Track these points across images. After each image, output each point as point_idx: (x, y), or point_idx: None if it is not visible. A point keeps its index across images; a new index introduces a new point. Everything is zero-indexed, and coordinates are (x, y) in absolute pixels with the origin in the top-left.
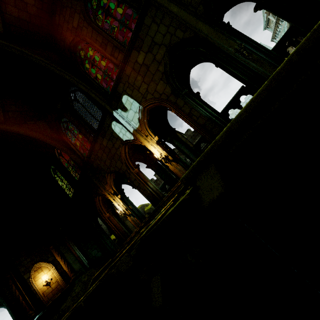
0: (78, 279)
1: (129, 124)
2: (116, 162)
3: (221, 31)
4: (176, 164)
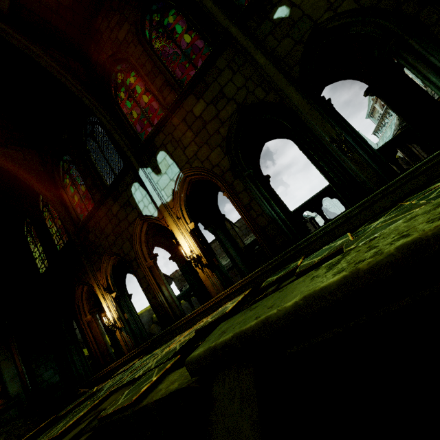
0: (8, 413)
1: (158, 193)
2: (124, 243)
3: (318, 107)
4: (210, 272)
